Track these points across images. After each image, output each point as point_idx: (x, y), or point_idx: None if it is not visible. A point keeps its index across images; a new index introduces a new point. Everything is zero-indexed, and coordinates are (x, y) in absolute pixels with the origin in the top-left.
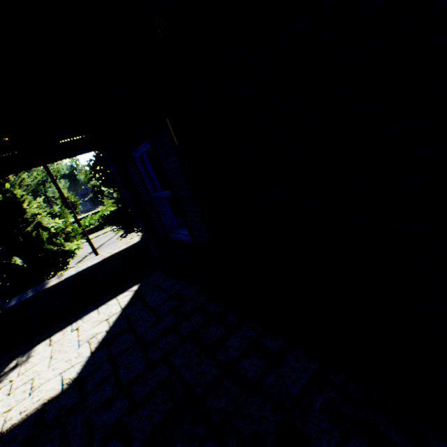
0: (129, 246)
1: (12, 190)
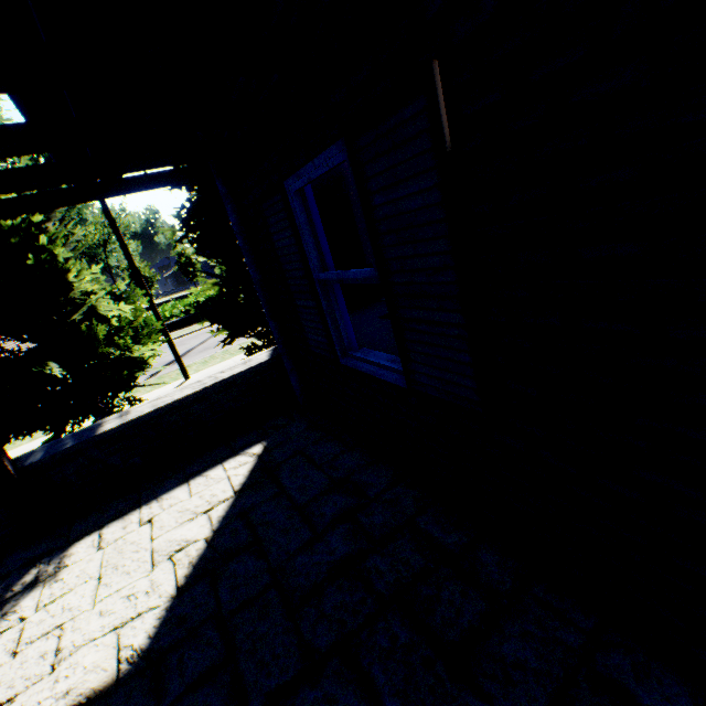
0: (249, 368)
1: (50, 248)
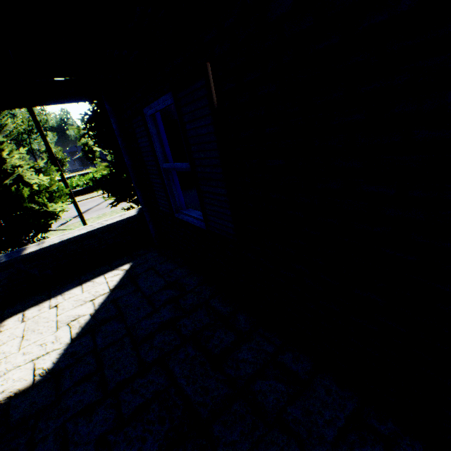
0: (123, 219)
1: None
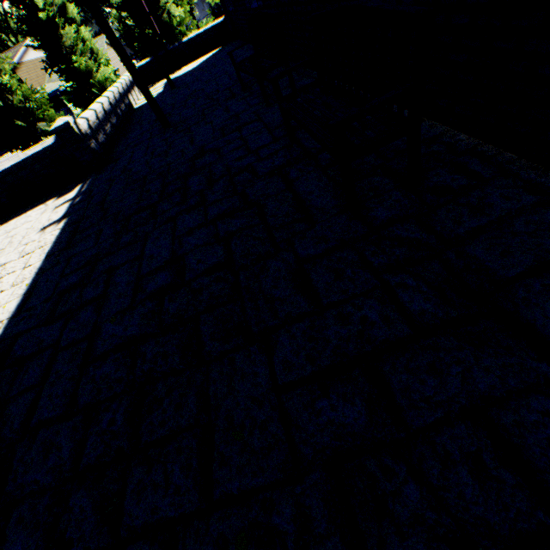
0: (218, 23)
1: None
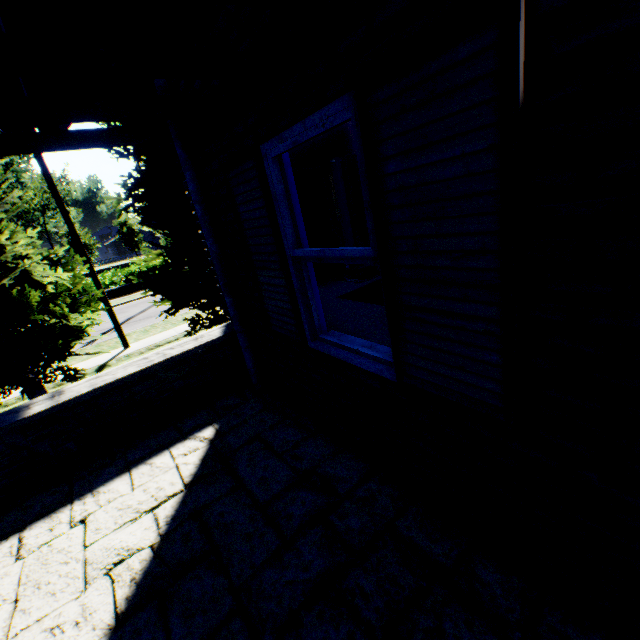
0: (201, 344)
1: None
